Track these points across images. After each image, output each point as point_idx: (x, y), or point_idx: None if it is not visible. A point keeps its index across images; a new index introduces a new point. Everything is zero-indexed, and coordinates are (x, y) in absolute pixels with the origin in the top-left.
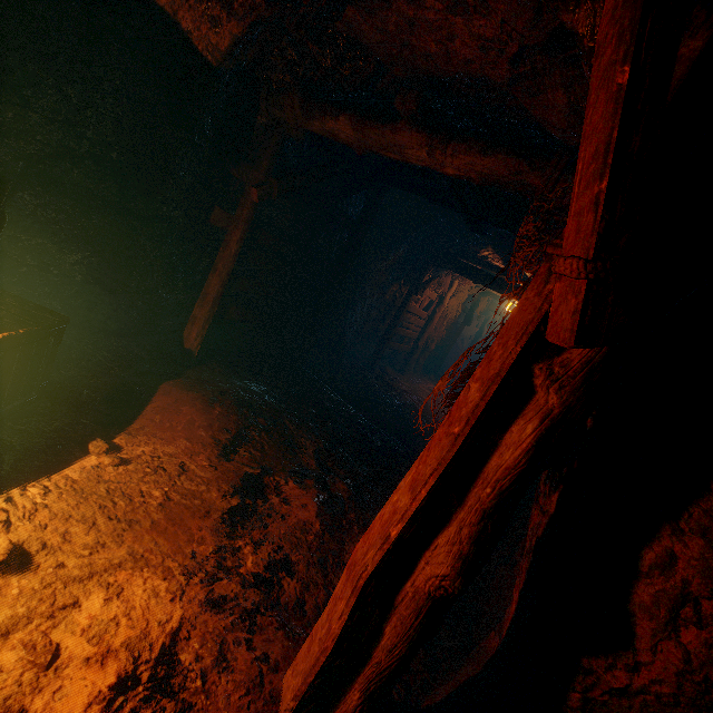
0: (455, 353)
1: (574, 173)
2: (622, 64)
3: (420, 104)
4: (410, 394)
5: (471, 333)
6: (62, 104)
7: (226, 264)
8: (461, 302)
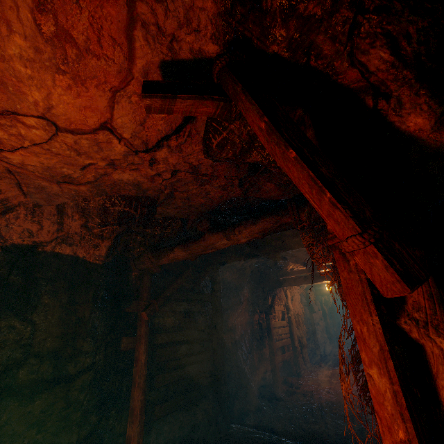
0: (321, 336)
1: (302, 206)
2: (287, 150)
3: (210, 222)
4: (318, 391)
5: (319, 316)
6: (11, 332)
7: (141, 374)
8: (299, 301)
